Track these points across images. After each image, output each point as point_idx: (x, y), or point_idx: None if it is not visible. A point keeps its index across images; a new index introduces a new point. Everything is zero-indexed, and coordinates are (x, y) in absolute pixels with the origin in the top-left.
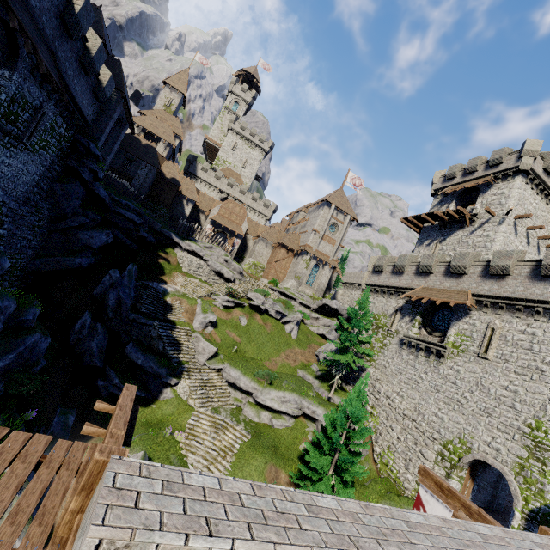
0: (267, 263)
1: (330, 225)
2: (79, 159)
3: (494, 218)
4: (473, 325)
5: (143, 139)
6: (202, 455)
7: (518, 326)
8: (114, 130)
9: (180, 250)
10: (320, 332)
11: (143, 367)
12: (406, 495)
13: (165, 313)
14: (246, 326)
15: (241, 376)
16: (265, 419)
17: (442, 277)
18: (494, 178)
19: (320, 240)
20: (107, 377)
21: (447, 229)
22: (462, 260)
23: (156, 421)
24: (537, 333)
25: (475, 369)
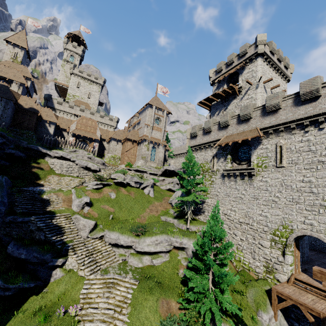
0: (121, 154)
1: (155, 119)
2: None
3: (252, 86)
4: (266, 148)
5: None
6: (99, 318)
7: (296, 139)
8: None
9: (50, 158)
10: (168, 187)
11: (28, 259)
12: (259, 277)
13: (43, 207)
14: (115, 199)
15: (120, 236)
16: (147, 262)
17: (236, 125)
18: (245, 63)
19: (151, 130)
20: None
21: (226, 102)
22: (247, 110)
23: (50, 304)
24: (310, 138)
25: (277, 176)
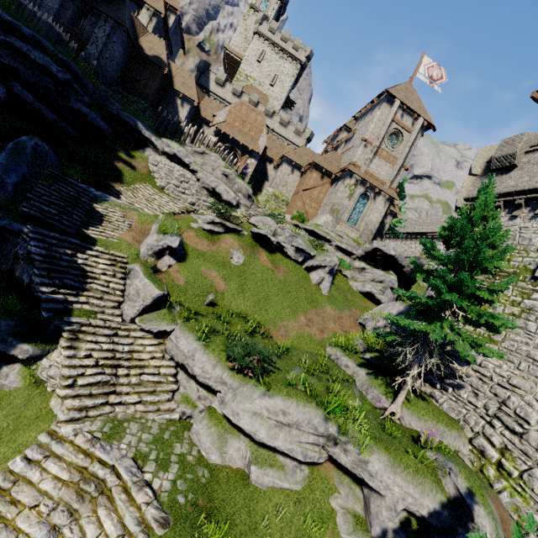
0: (293, 195)
1: (390, 134)
2: None
3: None
4: None
5: None
6: None
7: None
8: None
9: (155, 153)
10: (367, 289)
11: None
12: None
13: (84, 225)
14: (240, 266)
15: (199, 352)
16: (235, 459)
17: None
18: None
19: (372, 155)
20: None
21: None
22: None
23: None
24: None
25: None
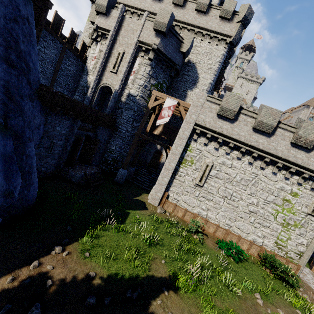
0: None
1: (309, 118)
2: None
3: None
4: None
5: None
6: None
7: None
8: None
9: None
10: None
11: None
12: None
13: None
14: None
15: None
16: None
17: None
18: None
19: None
20: None
21: None
22: None
23: None
24: None
25: None
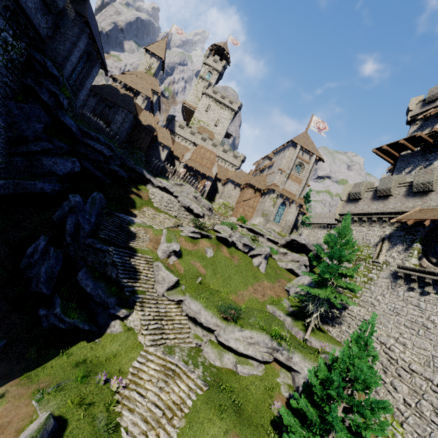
0: (236, 203)
1: (296, 165)
2: (37, 79)
3: None
4: None
5: (122, 90)
6: (142, 413)
7: None
8: (84, 65)
9: (152, 186)
10: (289, 267)
11: (92, 295)
12: None
13: (127, 241)
14: (212, 258)
15: (202, 310)
16: (228, 364)
17: None
18: None
19: (286, 179)
20: (52, 305)
21: (433, 153)
22: None
23: (97, 361)
24: None
25: None
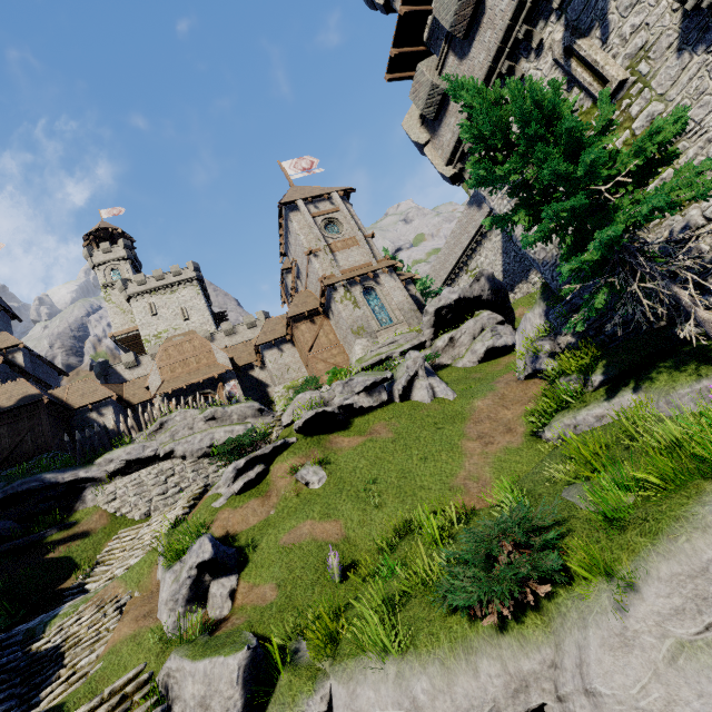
0: (306, 368)
1: (324, 228)
2: None
3: None
4: None
5: None
6: None
7: None
8: None
9: (100, 487)
10: (482, 350)
11: None
12: None
13: (26, 704)
14: (329, 480)
15: (413, 678)
16: None
17: None
18: None
19: (330, 255)
20: None
21: None
22: None
23: None
24: None
25: None
